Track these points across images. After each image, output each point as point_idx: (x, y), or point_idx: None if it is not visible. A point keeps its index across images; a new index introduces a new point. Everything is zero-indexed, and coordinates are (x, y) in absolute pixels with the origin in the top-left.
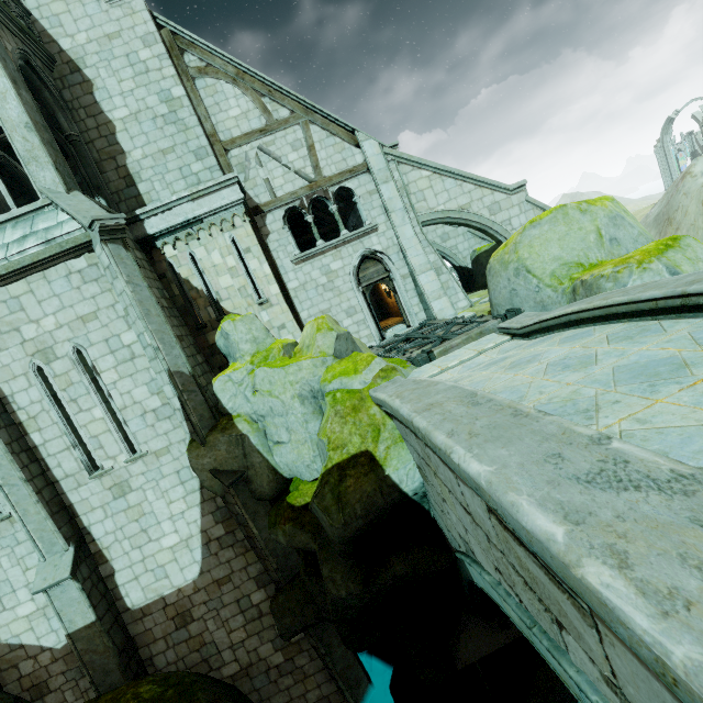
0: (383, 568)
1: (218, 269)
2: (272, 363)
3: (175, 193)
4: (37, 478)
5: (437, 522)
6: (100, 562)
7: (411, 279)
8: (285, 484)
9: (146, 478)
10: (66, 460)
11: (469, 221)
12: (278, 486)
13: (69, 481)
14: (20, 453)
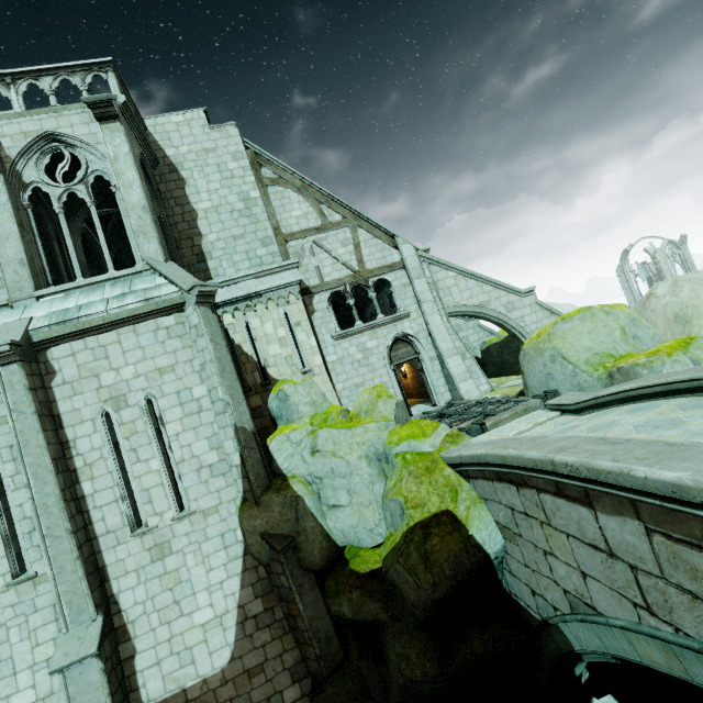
0: (461, 644)
1: (269, 338)
2: (334, 425)
3: (239, 271)
4: (80, 531)
5: (512, 593)
6: (121, 640)
7: (438, 361)
8: (336, 553)
9: (189, 539)
10: (111, 514)
11: (488, 315)
12: (330, 554)
13: (109, 538)
14: (70, 501)
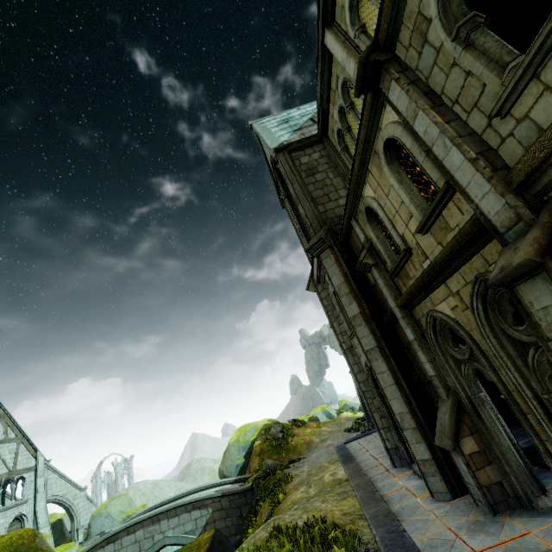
0: None
1: None
2: None
3: None
4: None
5: None
6: None
7: None
8: None
9: None
10: None
11: (65, 502)
12: None
13: None
14: None
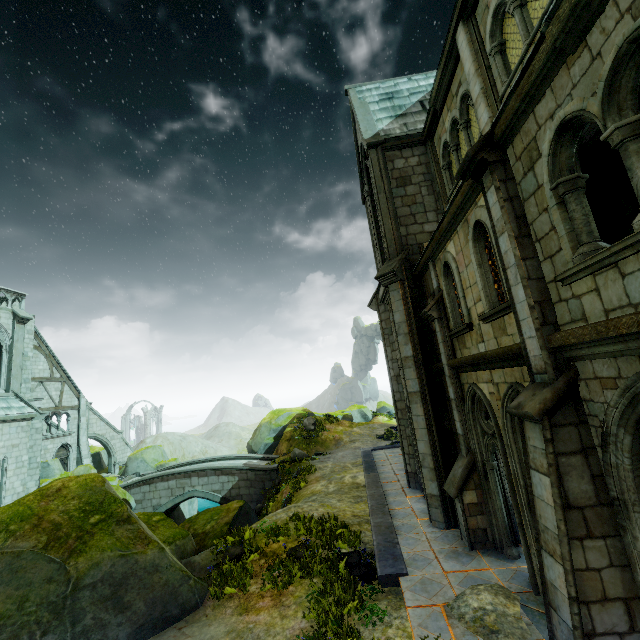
0: None
1: None
2: None
3: None
4: None
5: None
6: None
7: (76, 460)
8: None
9: None
10: None
11: (104, 440)
12: None
13: None
14: None
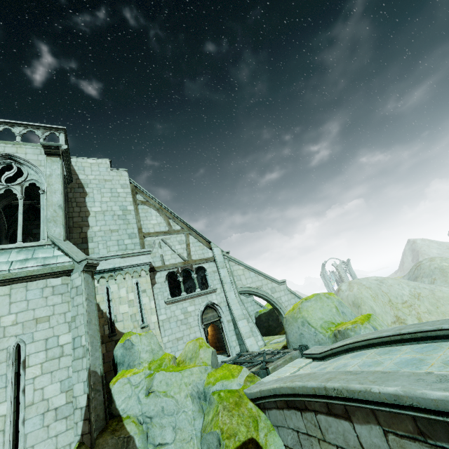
0: None
1: (121, 300)
2: (167, 368)
3: (109, 252)
4: None
5: None
6: None
7: (232, 323)
8: None
9: None
10: None
11: (262, 294)
12: None
13: None
14: None
